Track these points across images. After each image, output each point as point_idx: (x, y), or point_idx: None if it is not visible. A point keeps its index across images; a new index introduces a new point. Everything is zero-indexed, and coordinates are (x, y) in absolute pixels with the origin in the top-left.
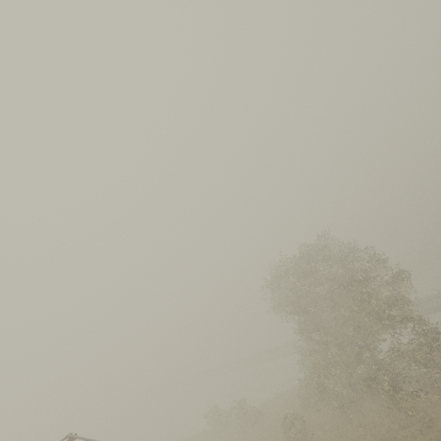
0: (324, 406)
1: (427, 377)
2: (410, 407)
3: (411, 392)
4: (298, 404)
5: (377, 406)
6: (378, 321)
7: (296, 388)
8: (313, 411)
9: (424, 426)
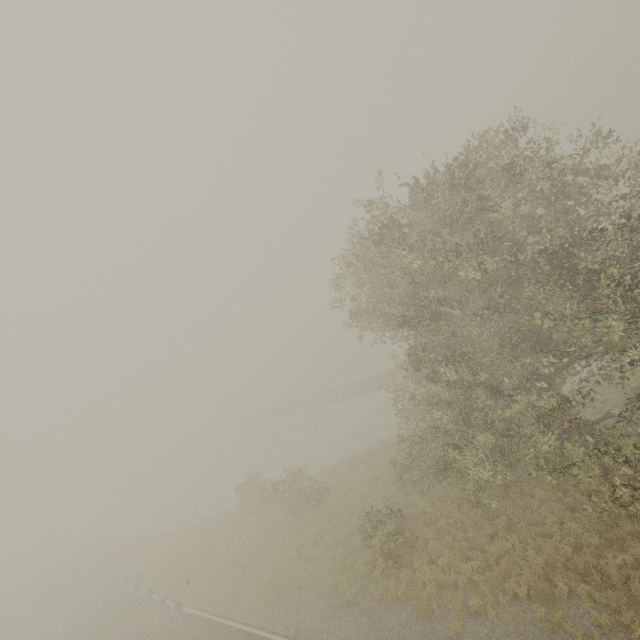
0: (437, 482)
1: None
2: None
3: None
4: (389, 473)
5: (545, 490)
6: None
7: (388, 446)
8: (418, 491)
9: None
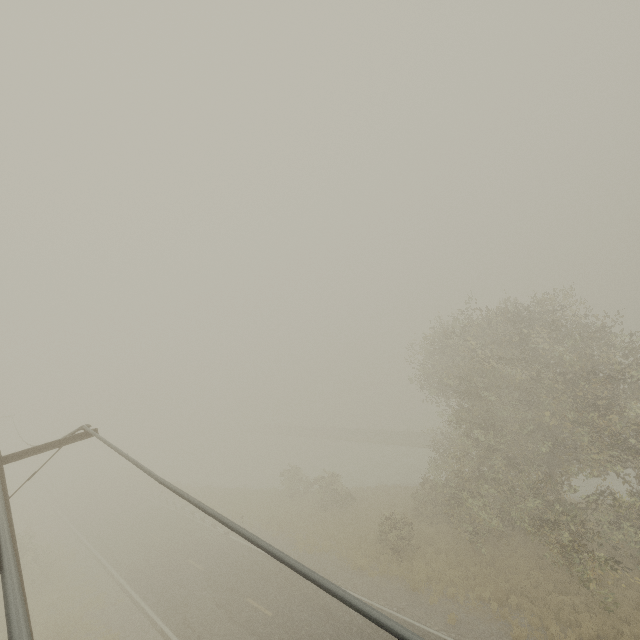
0: (445, 522)
1: (637, 548)
2: (593, 576)
3: (607, 559)
4: (406, 505)
5: (527, 552)
6: (605, 448)
7: (410, 488)
8: (427, 522)
9: (598, 603)
